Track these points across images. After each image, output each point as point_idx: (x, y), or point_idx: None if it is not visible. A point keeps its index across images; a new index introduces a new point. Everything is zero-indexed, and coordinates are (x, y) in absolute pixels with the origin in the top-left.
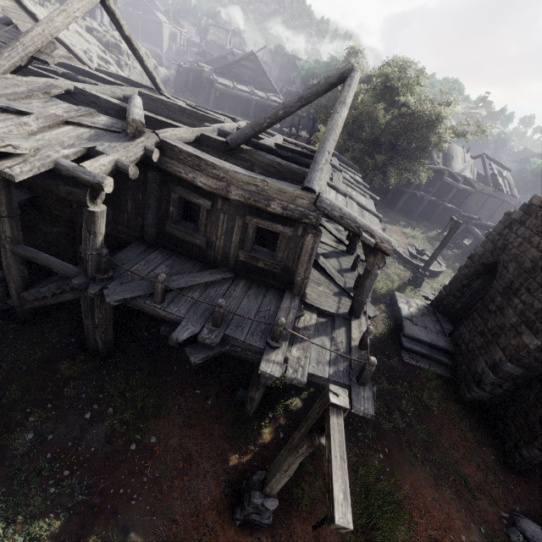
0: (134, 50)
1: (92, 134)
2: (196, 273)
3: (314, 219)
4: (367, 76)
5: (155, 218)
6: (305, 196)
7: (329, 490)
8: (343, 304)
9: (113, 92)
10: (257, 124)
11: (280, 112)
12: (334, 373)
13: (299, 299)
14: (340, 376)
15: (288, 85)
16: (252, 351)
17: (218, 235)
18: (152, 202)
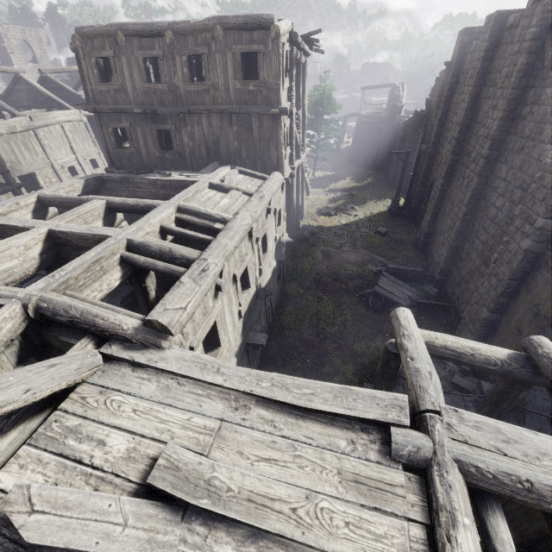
0: None
1: None
2: None
3: None
4: None
5: None
6: None
7: None
8: None
9: None
10: None
11: None
12: None
13: None
14: None
15: None
16: None
17: None
18: None
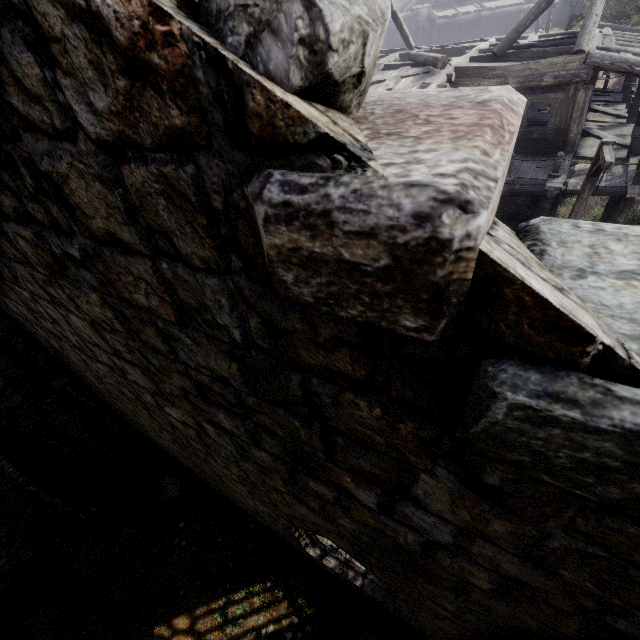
0: (397, 20)
1: (417, 78)
2: None
3: (584, 75)
4: None
5: None
6: (574, 59)
7: (602, 161)
8: (620, 154)
9: (388, 62)
10: (520, 26)
11: (542, 4)
12: (610, 184)
13: (572, 154)
14: (615, 184)
15: None
16: (537, 185)
17: None
18: None
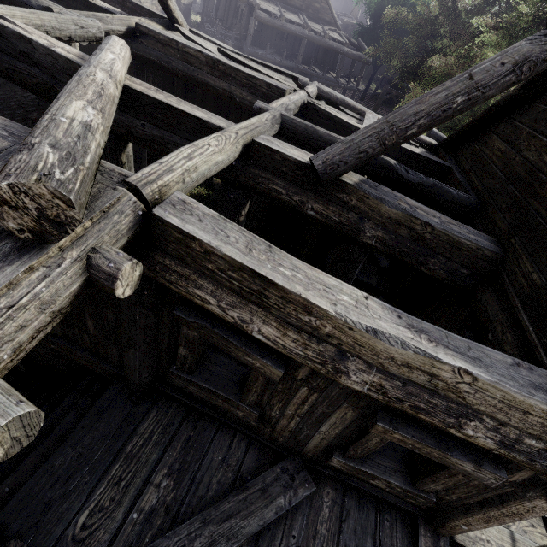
0: None
1: None
2: (234, 499)
3: None
4: (480, 3)
5: (146, 359)
6: None
7: None
8: None
9: (81, 26)
10: (393, 128)
11: (458, 98)
12: None
13: None
14: None
15: (343, 14)
16: None
17: (285, 411)
18: (137, 337)
